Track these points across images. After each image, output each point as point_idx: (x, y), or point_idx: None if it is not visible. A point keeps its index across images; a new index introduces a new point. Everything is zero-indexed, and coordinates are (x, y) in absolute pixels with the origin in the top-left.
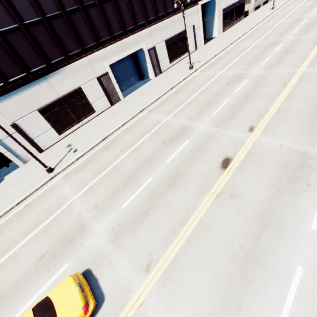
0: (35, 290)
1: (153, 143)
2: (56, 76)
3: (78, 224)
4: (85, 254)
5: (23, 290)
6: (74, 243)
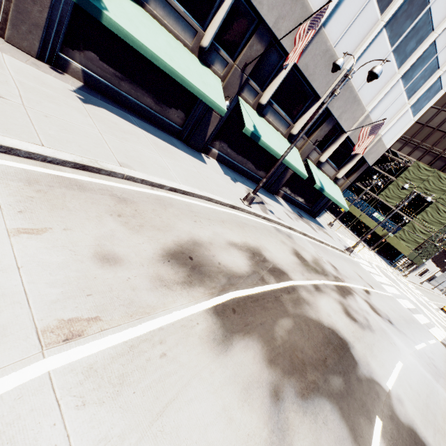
0: None
1: None
2: None
3: None
4: None
5: None
6: None
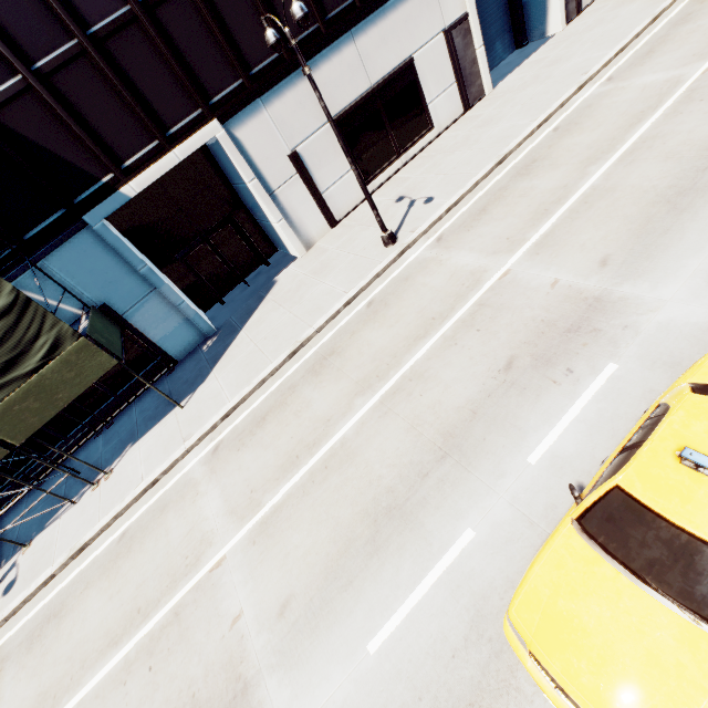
0: (547, 418)
1: (700, 118)
2: (370, 28)
3: (572, 300)
4: (666, 341)
5: (502, 420)
6: (597, 330)
